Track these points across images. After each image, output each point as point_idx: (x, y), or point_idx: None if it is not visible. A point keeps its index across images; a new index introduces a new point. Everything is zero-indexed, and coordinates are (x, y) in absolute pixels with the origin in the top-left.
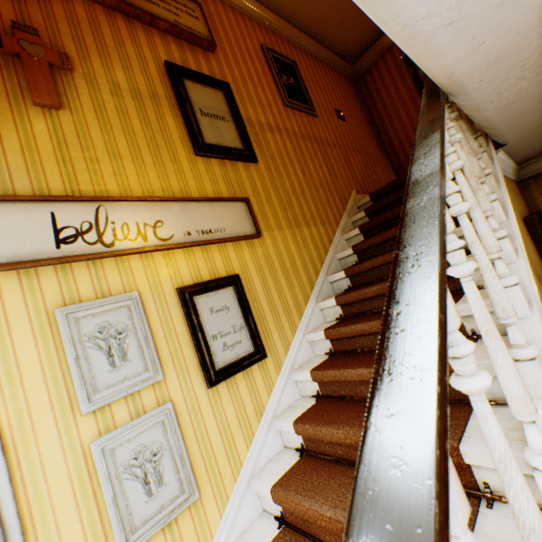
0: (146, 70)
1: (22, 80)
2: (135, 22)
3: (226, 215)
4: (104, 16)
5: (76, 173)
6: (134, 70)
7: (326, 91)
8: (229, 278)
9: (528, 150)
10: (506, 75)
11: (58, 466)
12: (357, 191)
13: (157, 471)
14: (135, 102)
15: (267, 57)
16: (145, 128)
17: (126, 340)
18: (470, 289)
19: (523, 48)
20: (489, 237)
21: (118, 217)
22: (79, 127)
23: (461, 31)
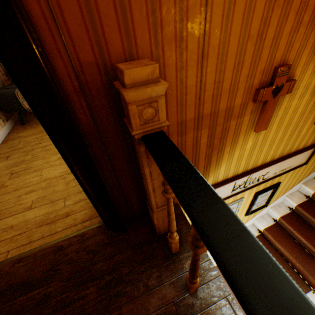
0: None
1: (256, 116)
2: None
3: (298, 158)
4: None
5: (250, 160)
6: None
7: None
8: (275, 185)
9: None
10: None
11: None
12: None
13: None
14: (309, 96)
15: None
16: (299, 116)
17: (233, 209)
18: None
19: None
20: None
21: (254, 176)
22: (265, 134)
23: None
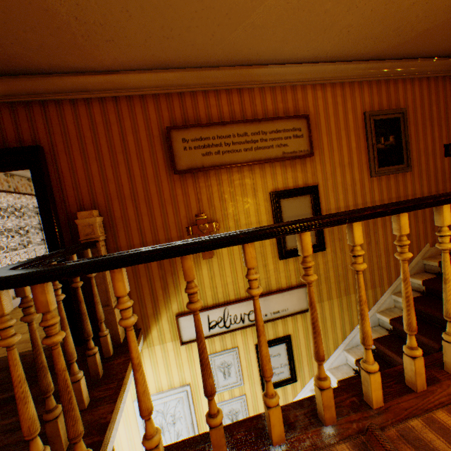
0: (257, 205)
1: None
2: (255, 166)
3: (290, 299)
4: (237, 174)
5: (217, 290)
6: (249, 209)
7: (440, 123)
8: (284, 338)
9: None
10: None
11: (206, 408)
12: (433, 243)
13: (236, 418)
14: None
15: (366, 126)
16: None
17: (230, 368)
18: None
19: None
20: None
21: (232, 312)
22: (219, 263)
23: None
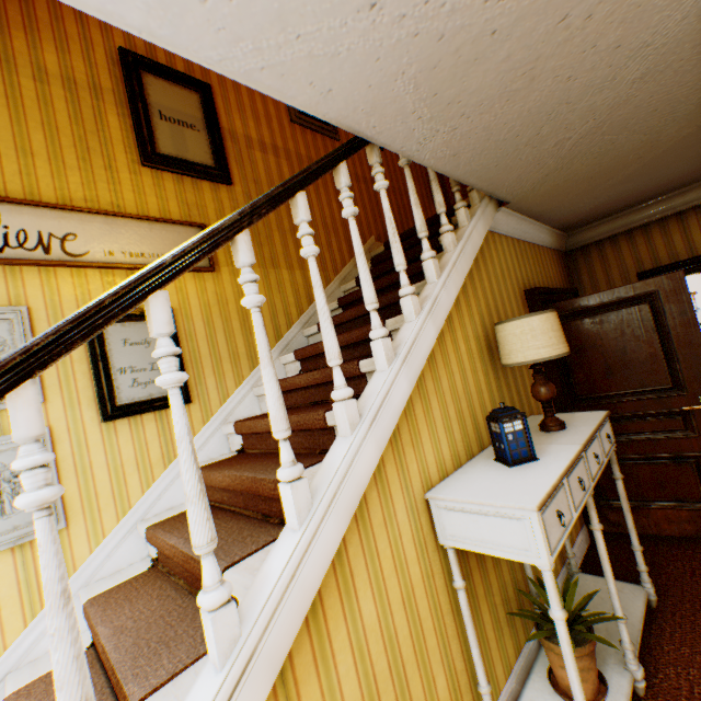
0: (91, 56)
1: None
2: None
3: (170, 240)
4: None
5: None
6: (72, 54)
7: None
8: None
9: (557, 215)
10: (407, 125)
11: None
12: (379, 238)
13: (16, 493)
14: (67, 93)
15: None
16: (75, 125)
17: (2, 355)
18: (254, 319)
19: (397, 100)
20: (366, 288)
21: (14, 222)
22: None
23: (288, 77)
